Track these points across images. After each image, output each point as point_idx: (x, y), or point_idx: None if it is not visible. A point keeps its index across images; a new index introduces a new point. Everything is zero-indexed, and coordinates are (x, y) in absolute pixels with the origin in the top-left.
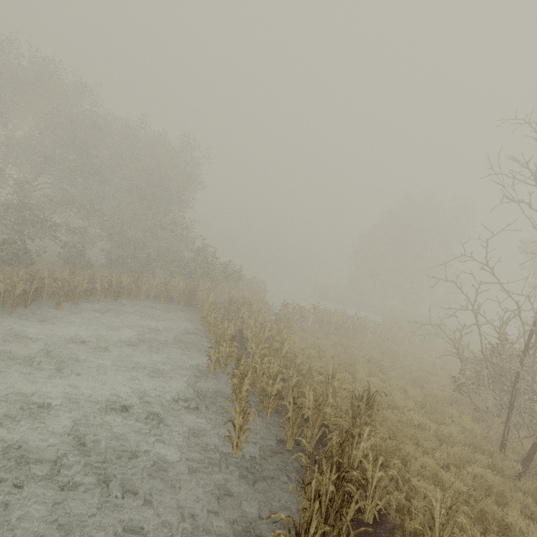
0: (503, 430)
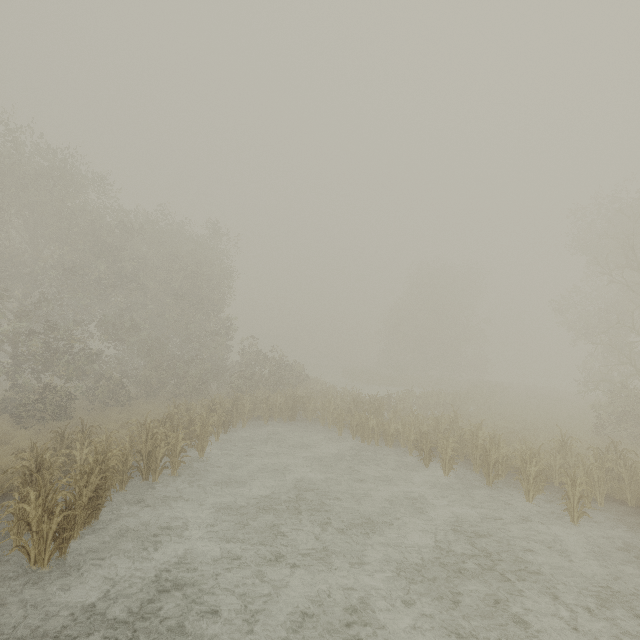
0: None
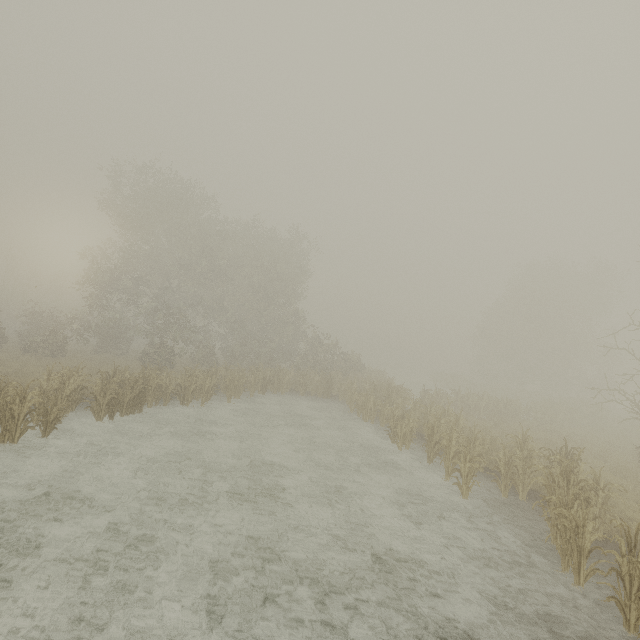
0: None
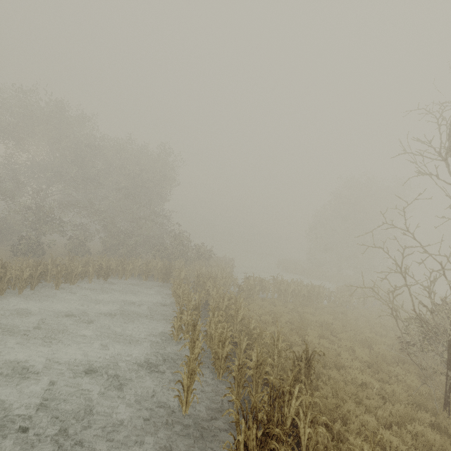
0: (445, 388)
